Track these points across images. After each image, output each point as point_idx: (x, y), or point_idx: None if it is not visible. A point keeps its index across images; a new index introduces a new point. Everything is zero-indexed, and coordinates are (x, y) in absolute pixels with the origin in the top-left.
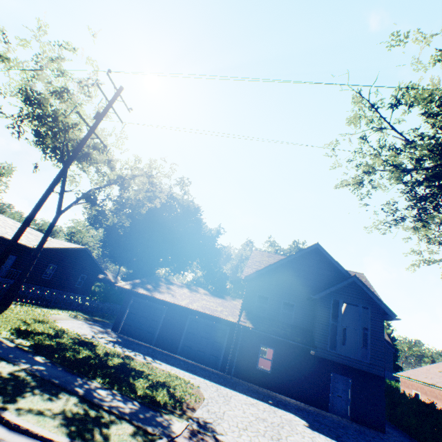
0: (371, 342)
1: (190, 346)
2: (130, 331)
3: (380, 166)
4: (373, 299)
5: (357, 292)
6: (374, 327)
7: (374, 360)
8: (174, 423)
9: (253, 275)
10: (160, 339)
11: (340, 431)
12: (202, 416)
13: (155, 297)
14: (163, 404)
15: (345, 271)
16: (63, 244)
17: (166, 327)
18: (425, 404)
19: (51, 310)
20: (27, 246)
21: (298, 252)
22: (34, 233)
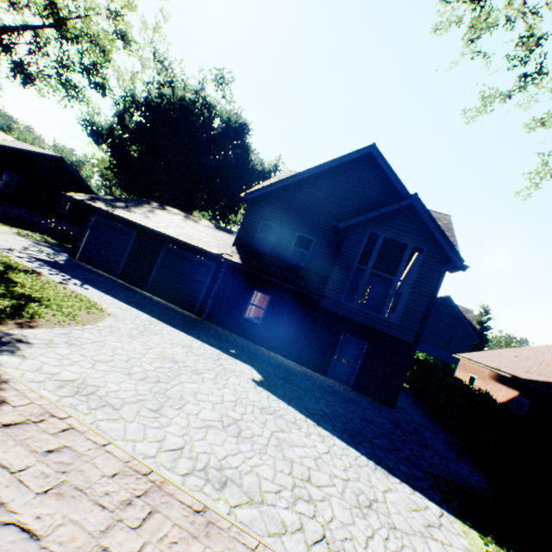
0: (410, 297)
1: (163, 283)
2: (91, 259)
3: None
4: (434, 235)
5: (413, 225)
6: (422, 278)
7: (406, 322)
8: None
9: (259, 193)
10: (126, 271)
11: (314, 395)
12: (29, 335)
13: (113, 213)
14: None
15: (407, 193)
16: (25, 146)
17: (134, 257)
18: (463, 384)
19: None
20: None
21: (336, 159)
22: None
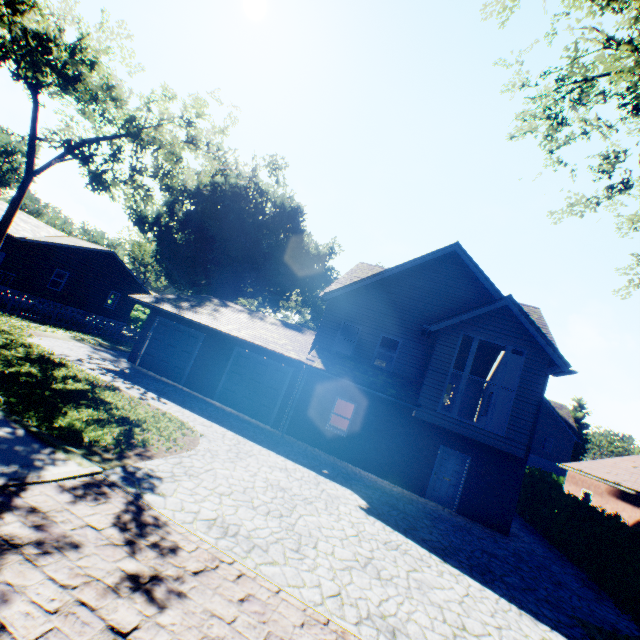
0: (515, 405)
1: (234, 390)
2: (153, 364)
3: (600, 54)
4: (534, 337)
5: (509, 326)
6: (526, 384)
7: (513, 433)
8: (63, 466)
9: (339, 293)
10: (192, 378)
11: (424, 522)
12: (153, 467)
13: (182, 316)
14: (89, 442)
15: (498, 291)
16: (78, 242)
17: (201, 361)
18: (586, 505)
19: (44, 327)
20: (12, 235)
21: (419, 258)
22: (32, 222)
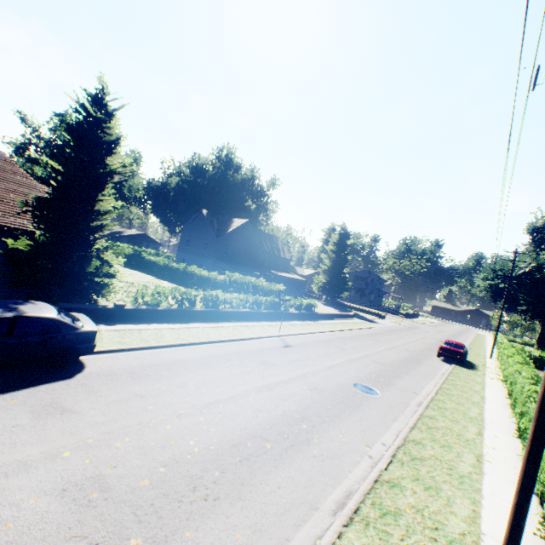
0: None
1: None
2: None
3: None
4: None
5: None
6: None
7: None
8: None
9: None
10: None
11: None
12: None
13: None
14: None
15: None
16: None
17: None
18: None
19: None
20: None
21: None
22: None
